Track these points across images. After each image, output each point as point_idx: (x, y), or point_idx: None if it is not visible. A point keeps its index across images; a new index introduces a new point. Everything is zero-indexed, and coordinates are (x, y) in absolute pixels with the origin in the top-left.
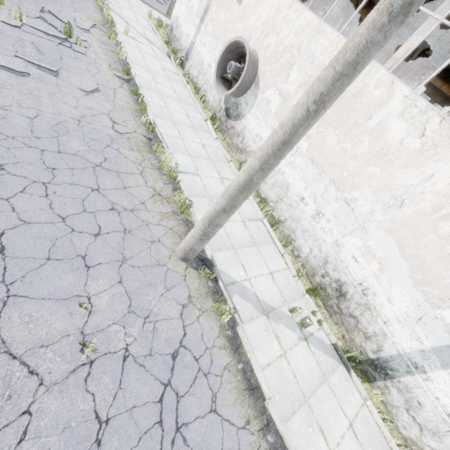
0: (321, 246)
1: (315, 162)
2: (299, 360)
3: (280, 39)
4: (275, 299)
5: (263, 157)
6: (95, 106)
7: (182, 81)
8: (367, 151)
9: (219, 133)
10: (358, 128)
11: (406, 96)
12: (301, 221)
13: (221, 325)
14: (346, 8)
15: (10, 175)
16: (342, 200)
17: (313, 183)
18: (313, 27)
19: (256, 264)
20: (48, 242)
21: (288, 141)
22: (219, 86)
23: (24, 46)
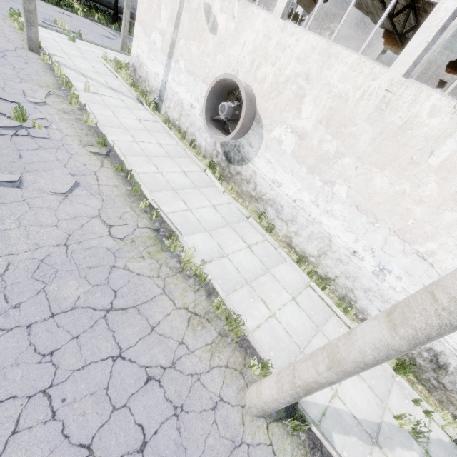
0: None
1: (362, 209)
2: None
3: (278, 68)
4: (373, 407)
5: (417, 339)
6: (80, 210)
7: (163, 128)
8: (436, 194)
9: (223, 182)
10: (416, 166)
11: None
12: (358, 278)
13: None
14: (310, 5)
15: None
16: (414, 254)
17: (365, 234)
18: (321, 50)
19: None
20: None
21: None
22: (212, 131)
23: None
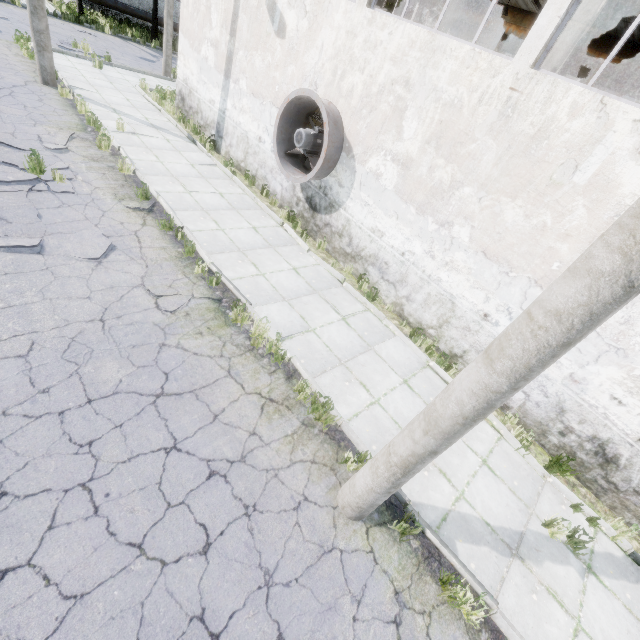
0: (544, 386)
1: (491, 255)
2: (603, 622)
3: (369, 75)
4: (514, 512)
5: (517, 371)
6: (118, 279)
7: (224, 173)
8: (587, 223)
9: (308, 238)
10: (557, 189)
11: (639, 121)
12: None
13: (468, 627)
14: None
15: (21, 500)
16: None
17: (498, 290)
18: (423, 44)
19: (457, 457)
20: (131, 622)
21: (576, 340)
22: (288, 170)
23: None
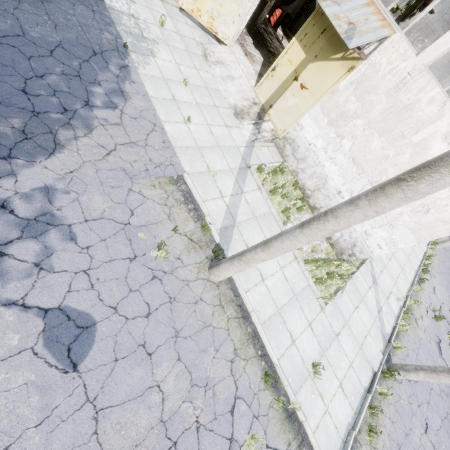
0: None
1: None
2: None
3: None
4: None
5: None
6: (437, 284)
7: None
8: None
9: None
10: None
11: None
12: None
13: None
14: None
15: None
16: None
17: None
18: None
19: None
20: None
21: None
22: None
23: (449, 321)
